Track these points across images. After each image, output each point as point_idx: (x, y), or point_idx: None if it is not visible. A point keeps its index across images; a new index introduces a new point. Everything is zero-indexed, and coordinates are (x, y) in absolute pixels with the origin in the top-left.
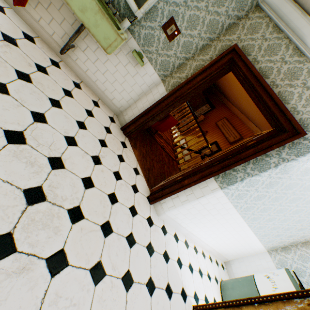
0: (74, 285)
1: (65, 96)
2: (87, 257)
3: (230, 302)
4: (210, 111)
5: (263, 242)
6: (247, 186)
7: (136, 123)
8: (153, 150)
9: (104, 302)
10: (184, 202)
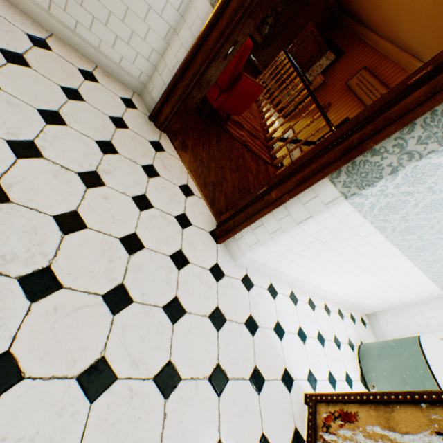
0: (39, 411)
1: (6, 64)
2: (70, 356)
3: (371, 395)
4: (335, 64)
5: (439, 284)
6: (408, 184)
7: (171, 100)
8: (223, 152)
9: (114, 426)
10: (275, 233)
